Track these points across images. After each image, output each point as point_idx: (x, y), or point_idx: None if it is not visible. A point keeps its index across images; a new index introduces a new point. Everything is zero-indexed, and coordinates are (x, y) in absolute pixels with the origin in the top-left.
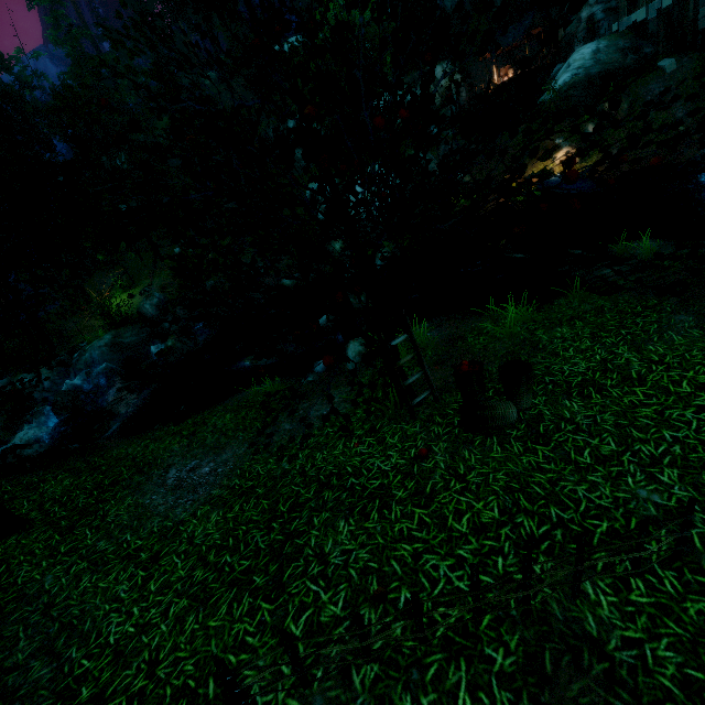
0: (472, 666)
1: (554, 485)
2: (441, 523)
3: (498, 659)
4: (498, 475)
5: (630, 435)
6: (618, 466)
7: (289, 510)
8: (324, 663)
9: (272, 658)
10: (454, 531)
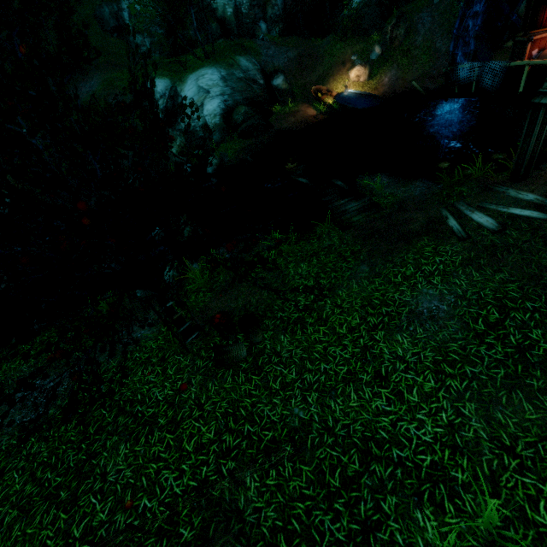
0: (169, 542)
1: (254, 407)
2: (179, 445)
3: (185, 534)
4: (223, 403)
5: (305, 366)
6: (291, 391)
7: (95, 433)
8: None
9: None
10: (184, 451)
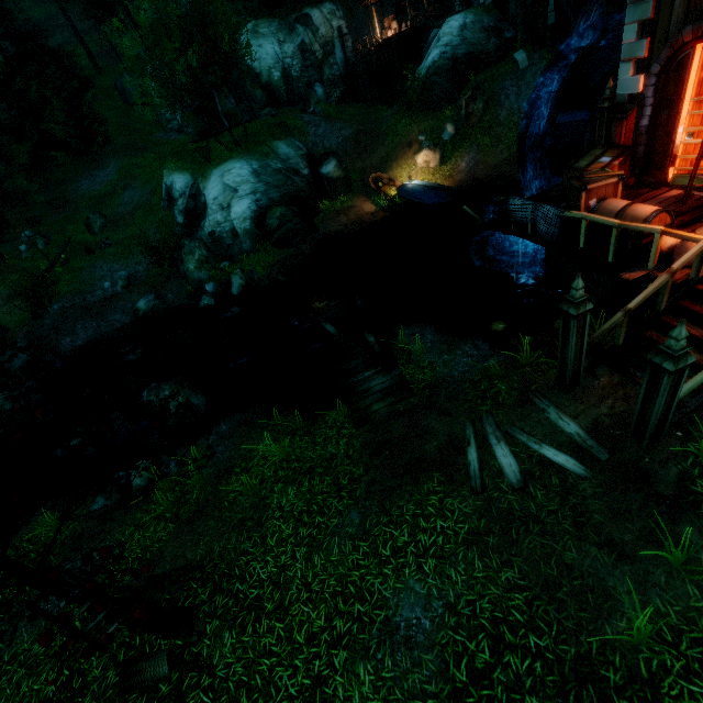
0: None
1: None
2: None
3: None
4: None
5: (239, 701)
6: None
7: None
8: None
9: None
10: None
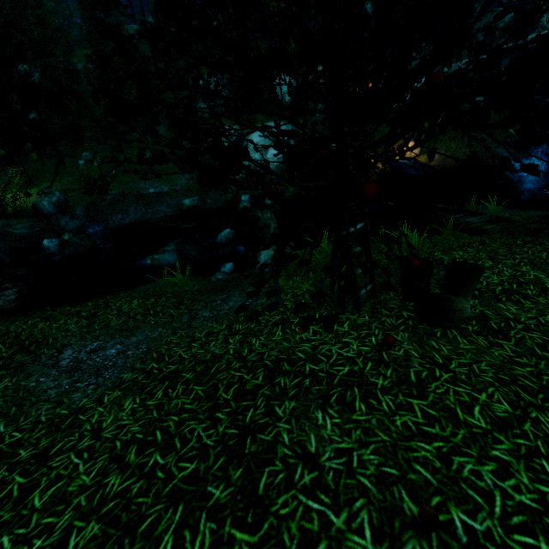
0: None
1: (539, 379)
2: (451, 417)
3: None
4: (482, 366)
5: None
6: None
7: (235, 398)
8: None
9: None
10: (473, 426)
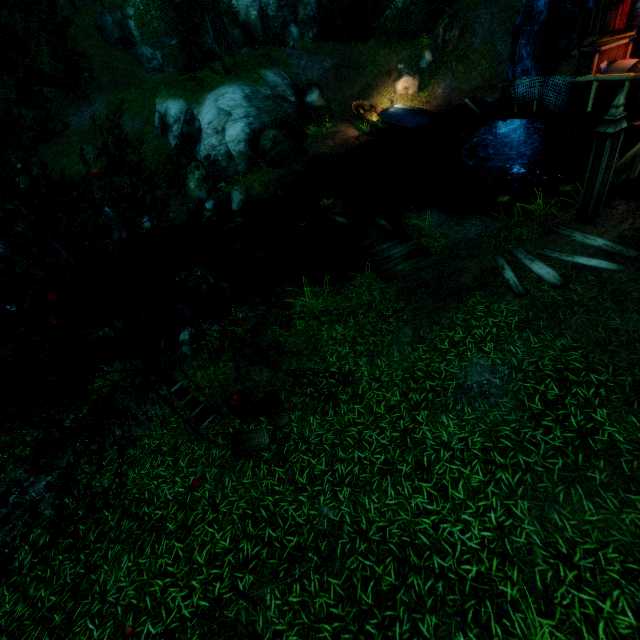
0: None
1: (277, 506)
2: (189, 557)
3: None
4: (241, 503)
5: (337, 455)
6: (320, 486)
7: (95, 540)
8: None
9: None
10: (195, 563)
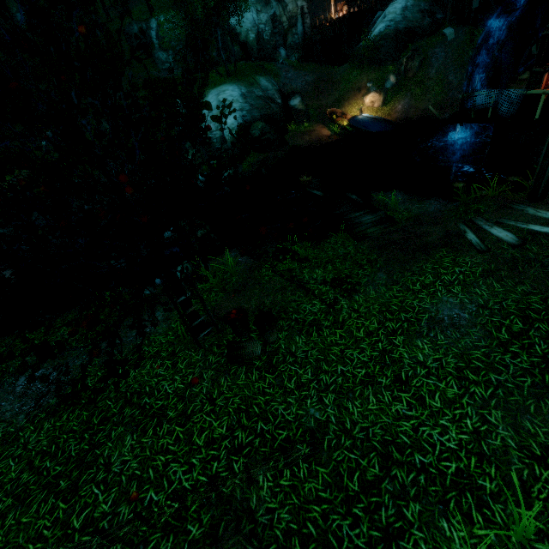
0: (176, 538)
1: (267, 405)
2: (188, 439)
3: (193, 531)
4: (235, 399)
5: (321, 368)
6: (306, 391)
7: (99, 423)
8: (88, 547)
9: (57, 545)
10: (194, 445)
